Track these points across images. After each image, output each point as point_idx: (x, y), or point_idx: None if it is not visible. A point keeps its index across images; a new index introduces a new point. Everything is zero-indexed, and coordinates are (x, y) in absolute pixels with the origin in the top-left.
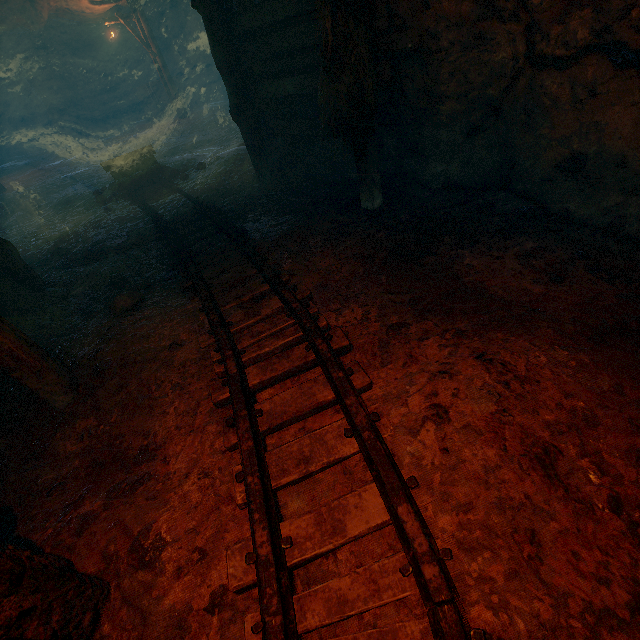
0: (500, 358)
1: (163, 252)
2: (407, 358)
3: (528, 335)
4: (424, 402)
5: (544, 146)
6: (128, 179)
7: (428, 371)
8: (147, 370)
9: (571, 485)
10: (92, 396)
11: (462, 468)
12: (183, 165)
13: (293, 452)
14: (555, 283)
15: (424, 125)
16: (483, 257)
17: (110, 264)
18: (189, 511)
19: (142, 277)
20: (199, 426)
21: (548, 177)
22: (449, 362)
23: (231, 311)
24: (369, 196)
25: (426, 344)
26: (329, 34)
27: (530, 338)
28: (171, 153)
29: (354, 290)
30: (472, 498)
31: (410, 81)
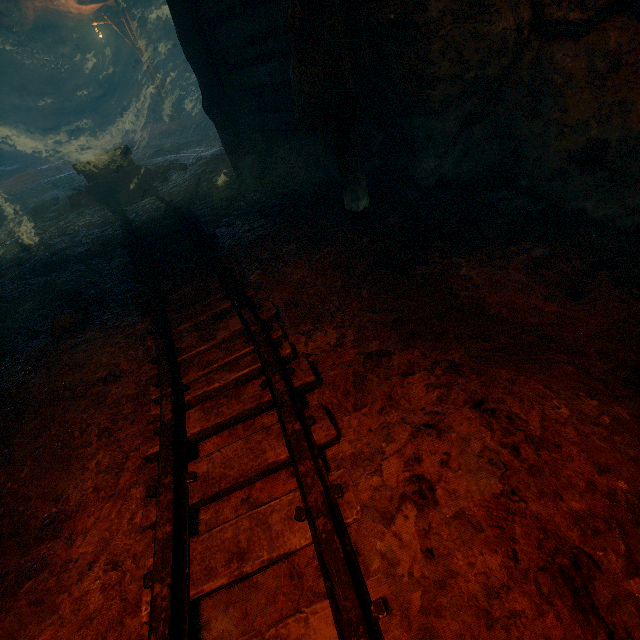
0: (506, 408)
1: (126, 261)
2: (386, 400)
3: (542, 374)
4: (403, 470)
5: (554, 134)
6: (103, 182)
7: (411, 422)
8: (74, 409)
9: (617, 625)
10: (7, 441)
11: (453, 585)
12: (165, 167)
13: (226, 540)
14: (572, 300)
15: (414, 114)
16: (483, 267)
17: (67, 275)
18: (82, 625)
19: (99, 290)
20: (123, 488)
21: (559, 171)
22: (438, 411)
23: (184, 333)
24: (353, 196)
25: (410, 381)
26: (296, 4)
27: (545, 378)
28: (156, 155)
29: (330, 307)
30: (467, 639)
31: (396, 63)
